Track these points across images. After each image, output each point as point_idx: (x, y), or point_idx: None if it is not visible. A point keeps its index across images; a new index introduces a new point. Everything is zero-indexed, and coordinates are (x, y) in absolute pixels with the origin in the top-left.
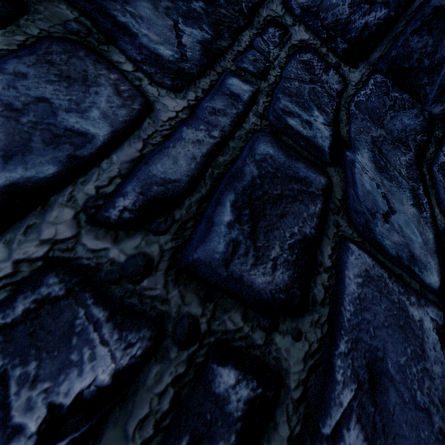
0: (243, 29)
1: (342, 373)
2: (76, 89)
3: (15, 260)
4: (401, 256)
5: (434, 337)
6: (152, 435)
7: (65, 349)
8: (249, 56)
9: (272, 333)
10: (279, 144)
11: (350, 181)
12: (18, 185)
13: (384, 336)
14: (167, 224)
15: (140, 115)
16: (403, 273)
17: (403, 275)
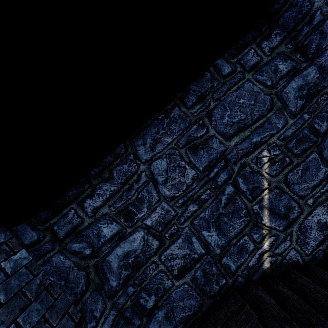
0: (315, 97)
1: (301, 166)
2: (278, 120)
3: (271, 141)
4: (326, 158)
5: (323, 171)
6: (279, 159)
7: (274, 150)
8: (312, 107)
9: (294, 157)
10: (309, 131)
11: (323, 141)
12: (272, 133)
13: (312, 166)
14: (285, 141)
15: (286, 124)
16: (324, 161)
17: (324, 161)
